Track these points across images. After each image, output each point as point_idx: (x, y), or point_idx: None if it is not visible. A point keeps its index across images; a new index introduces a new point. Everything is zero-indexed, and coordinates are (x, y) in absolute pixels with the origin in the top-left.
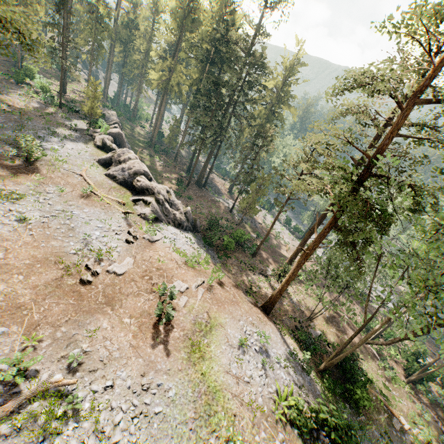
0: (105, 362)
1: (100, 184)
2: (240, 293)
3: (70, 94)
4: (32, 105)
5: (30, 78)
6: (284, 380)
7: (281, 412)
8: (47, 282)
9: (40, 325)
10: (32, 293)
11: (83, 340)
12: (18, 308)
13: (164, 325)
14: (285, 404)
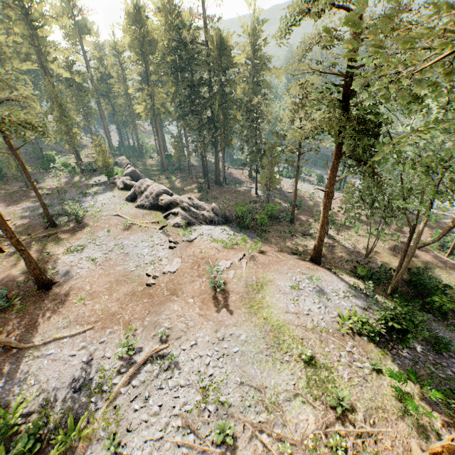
0: (185, 331)
1: (135, 216)
2: (284, 255)
3: (85, 159)
4: (63, 181)
5: (53, 162)
6: (345, 307)
7: (346, 328)
8: (124, 294)
9: (131, 321)
10: (118, 303)
11: (164, 321)
12: (113, 315)
13: (221, 295)
14: (350, 322)
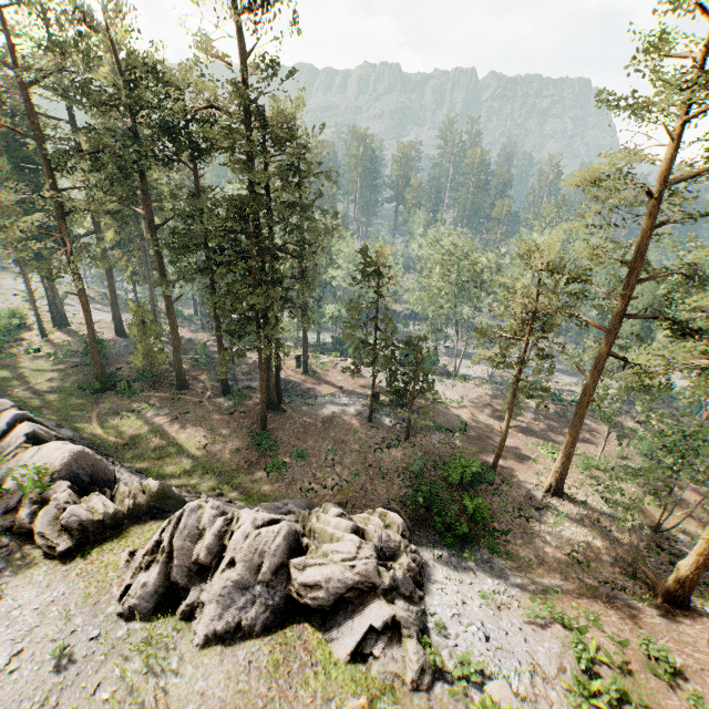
0: None
1: (247, 706)
2: (663, 630)
3: None
4: None
5: None
6: None
7: None
8: None
9: None
10: None
11: None
12: None
13: None
14: None
